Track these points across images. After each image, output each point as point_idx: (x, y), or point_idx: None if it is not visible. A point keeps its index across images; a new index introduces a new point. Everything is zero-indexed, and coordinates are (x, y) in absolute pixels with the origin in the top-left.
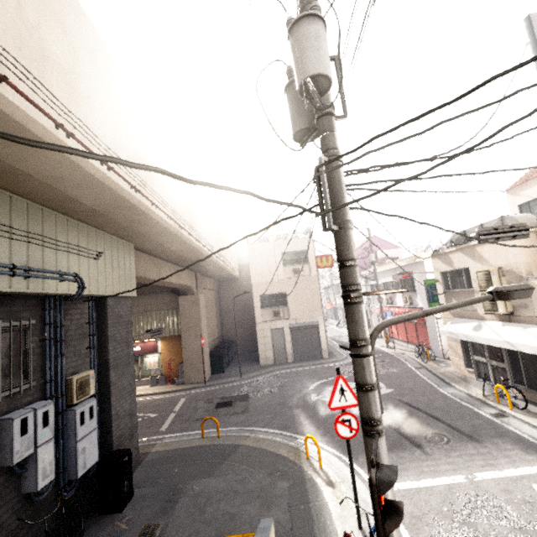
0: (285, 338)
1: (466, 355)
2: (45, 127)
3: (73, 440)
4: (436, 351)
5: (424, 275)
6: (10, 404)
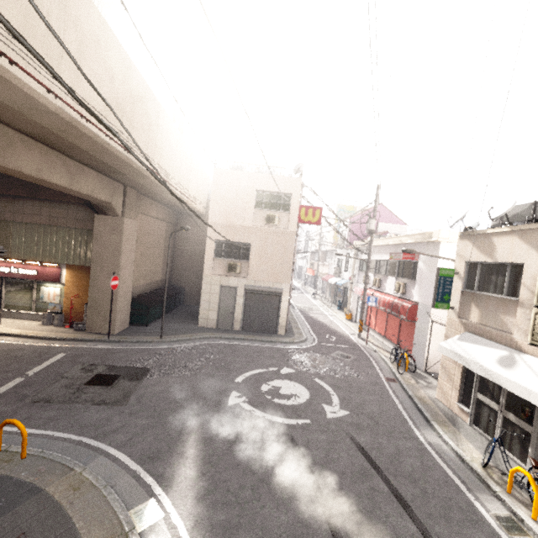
0: (237, 300)
1: (466, 386)
2: None
3: None
4: (418, 360)
5: (435, 261)
6: None
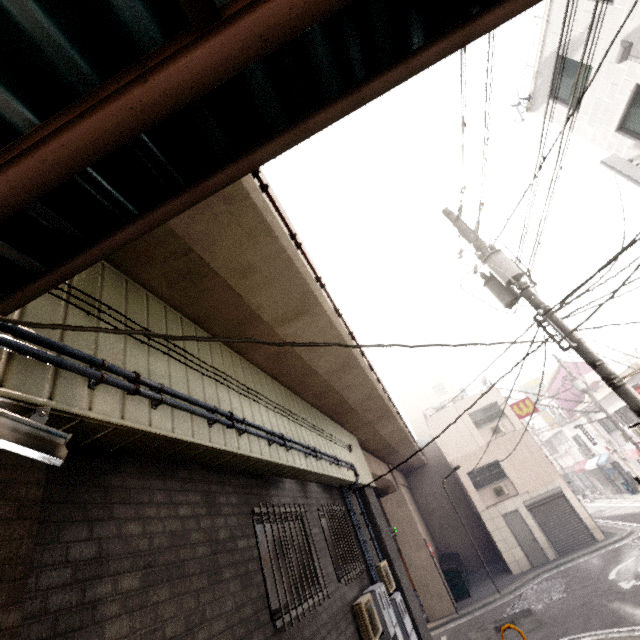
0: (527, 523)
1: None
2: (360, 355)
3: (404, 635)
4: None
5: None
6: (361, 583)
